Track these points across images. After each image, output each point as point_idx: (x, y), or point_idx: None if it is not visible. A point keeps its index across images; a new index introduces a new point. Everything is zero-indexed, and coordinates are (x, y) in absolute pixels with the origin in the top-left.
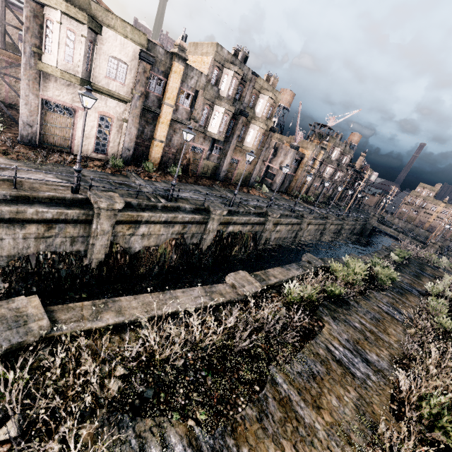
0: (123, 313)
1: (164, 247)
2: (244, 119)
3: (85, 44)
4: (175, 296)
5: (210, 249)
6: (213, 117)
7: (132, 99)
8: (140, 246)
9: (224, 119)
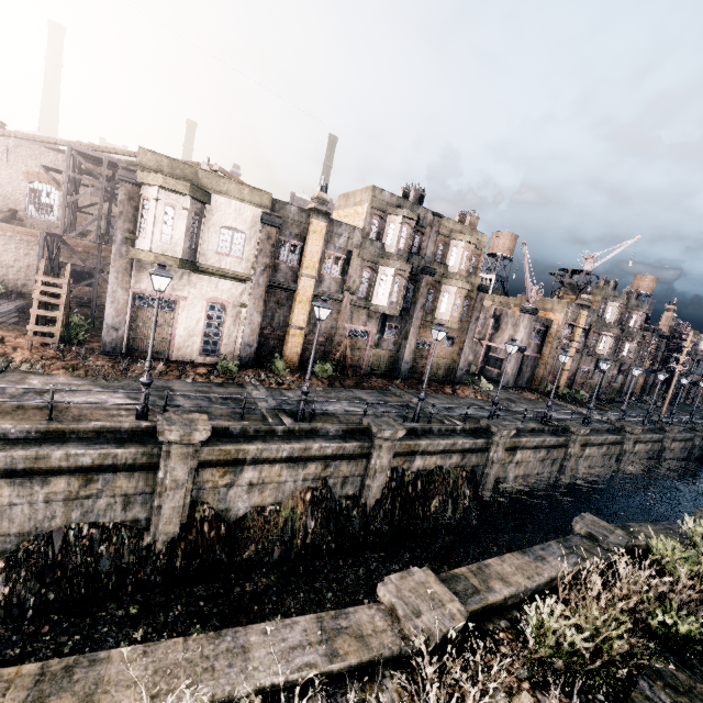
0: (97, 701)
1: (290, 506)
2: (429, 279)
3: (187, 217)
4: (242, 646)
5: (382, 506)
6: (379, 283)
7: (253, 275)
8: (247, 505)
9: (395, 284)
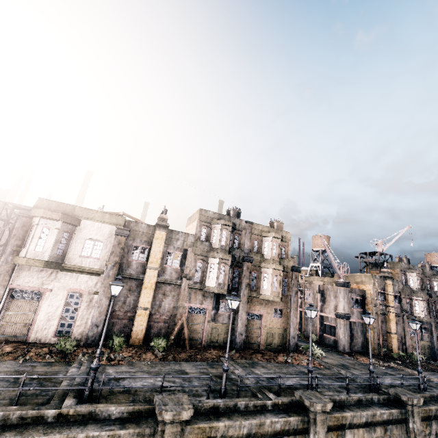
0: None
1: None
2: (248, 264)
3: (58, 234)
4: None
5: None
6: (209, 270)
7: (105, 270)
8: None
9: (221, 269)
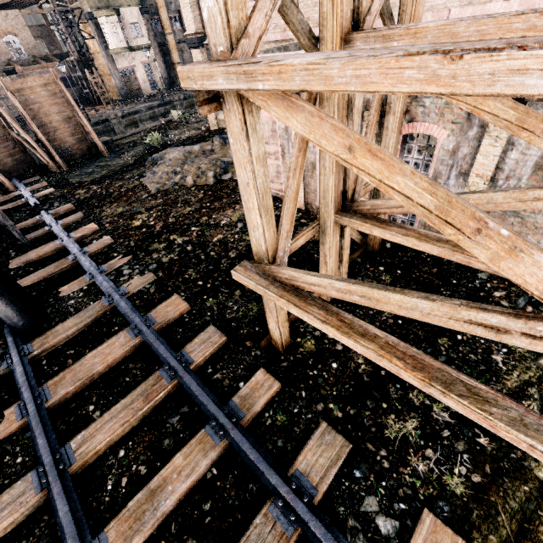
0: None
1: None
2: None
3: (120, 26)
4: None
5: None
6: None
7: (151, 43)
8: None
9: None
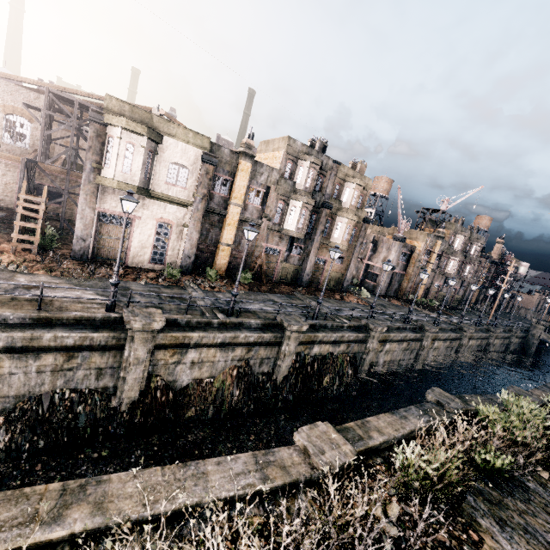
0: (106, 507)
1: (221, 379)
2: (327, 211)
3: (144, 154)
4: (202, 473)
5: (288, 381)
6: (289, 213)
7: (193, 202)
8: (189, 378)
9: (302, 214)
